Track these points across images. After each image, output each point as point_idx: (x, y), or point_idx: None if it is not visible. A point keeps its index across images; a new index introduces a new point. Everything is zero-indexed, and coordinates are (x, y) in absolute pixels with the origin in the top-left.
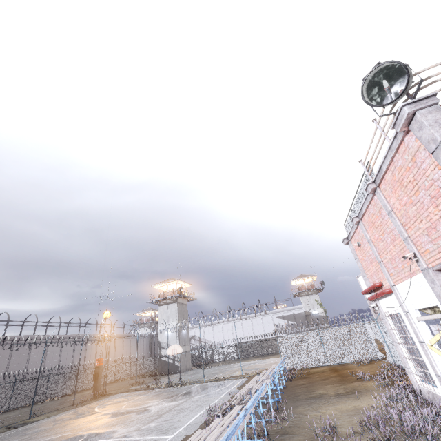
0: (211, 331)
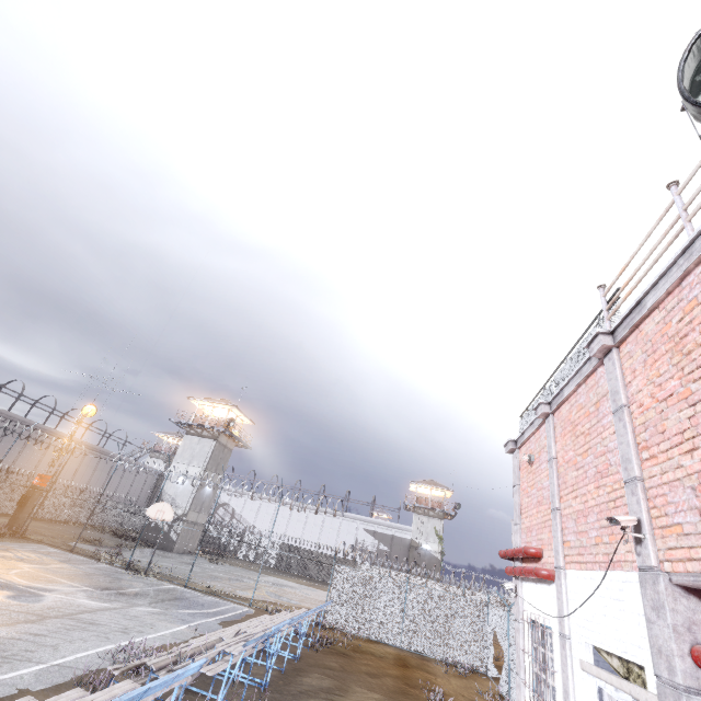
0: (255, 508)
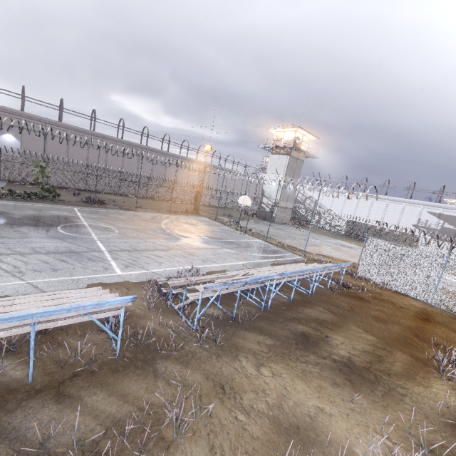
0: (330, 199)
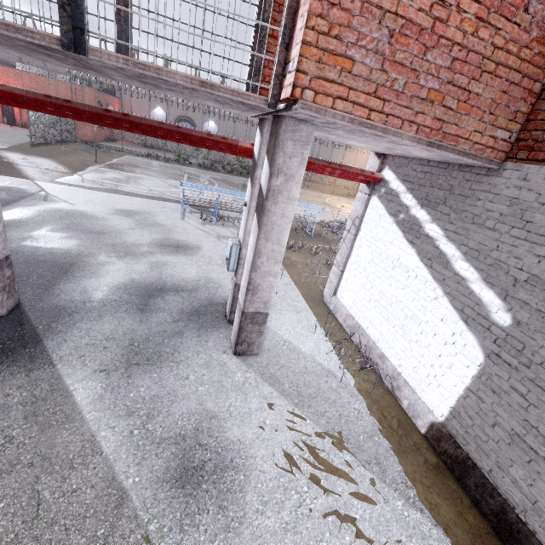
0: None
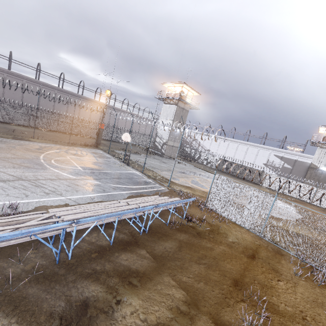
0: (209, 141)
